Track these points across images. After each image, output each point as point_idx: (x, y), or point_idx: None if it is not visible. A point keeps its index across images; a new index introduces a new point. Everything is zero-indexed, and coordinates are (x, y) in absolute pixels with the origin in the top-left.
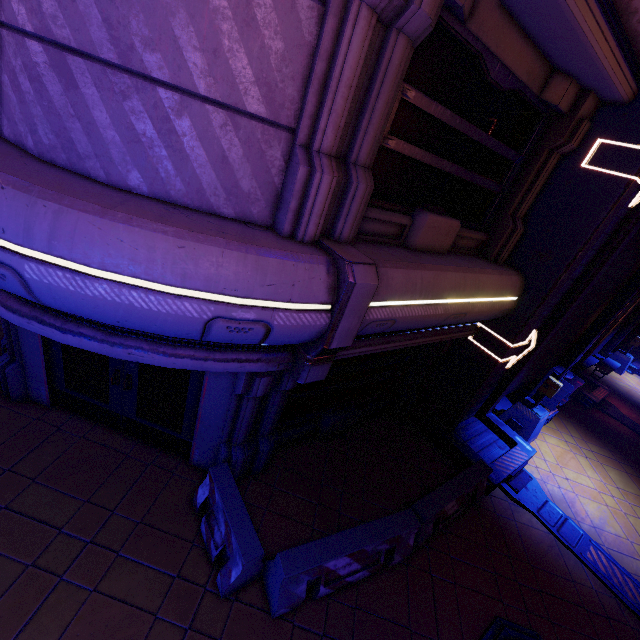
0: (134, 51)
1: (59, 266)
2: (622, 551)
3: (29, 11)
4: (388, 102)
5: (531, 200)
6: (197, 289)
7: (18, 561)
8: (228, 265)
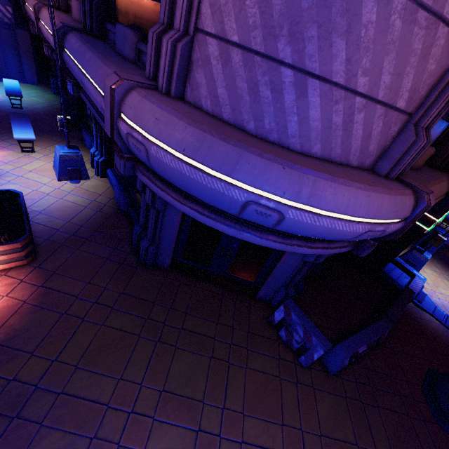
0: (355, 77)
1: (306, 210)
2: None
3: (294, 51)
4: None
5: None
6: (368, 218)
7: (205, 356)
8: (384, 203)
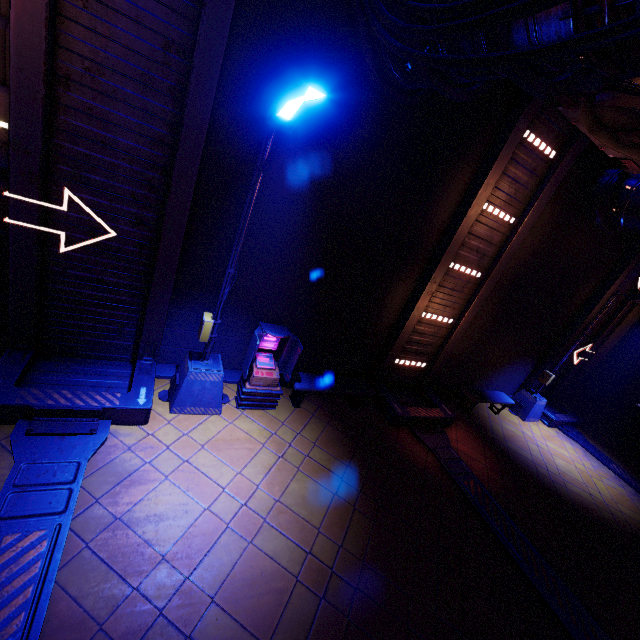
0: None
1: None
2: (114, 562)
3: None
4: None
5: None
6: None
7: None
8: None
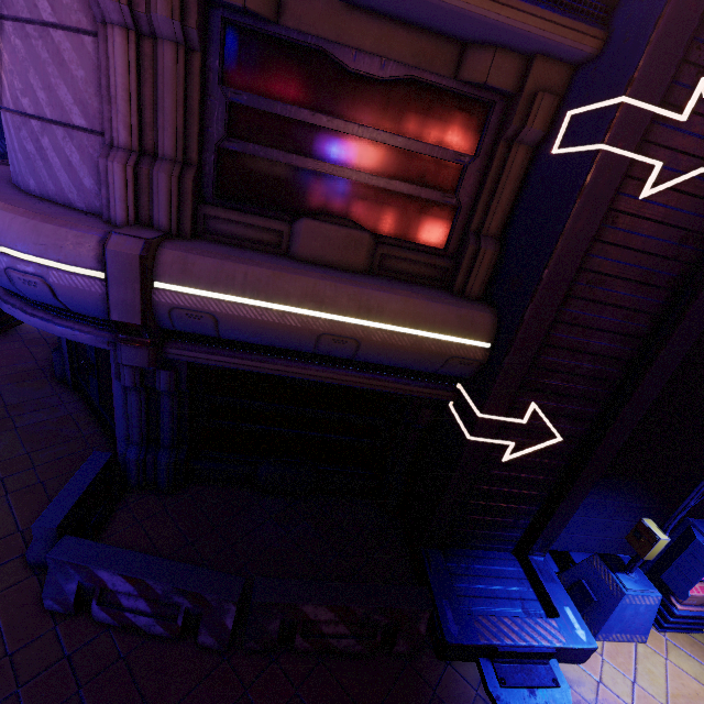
0: (19, 100)
1: None
2: None
3: None
4: (180, 100)
5: (501, 211)
6: None
7: None
8: (15, 226)
